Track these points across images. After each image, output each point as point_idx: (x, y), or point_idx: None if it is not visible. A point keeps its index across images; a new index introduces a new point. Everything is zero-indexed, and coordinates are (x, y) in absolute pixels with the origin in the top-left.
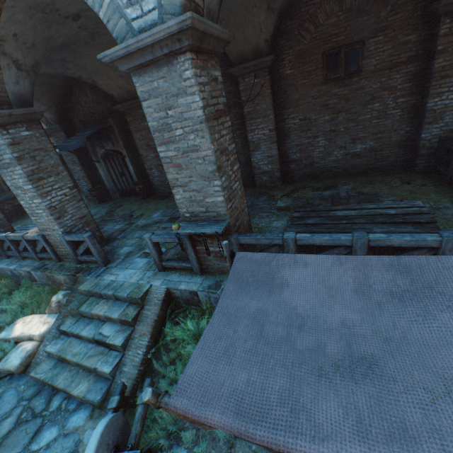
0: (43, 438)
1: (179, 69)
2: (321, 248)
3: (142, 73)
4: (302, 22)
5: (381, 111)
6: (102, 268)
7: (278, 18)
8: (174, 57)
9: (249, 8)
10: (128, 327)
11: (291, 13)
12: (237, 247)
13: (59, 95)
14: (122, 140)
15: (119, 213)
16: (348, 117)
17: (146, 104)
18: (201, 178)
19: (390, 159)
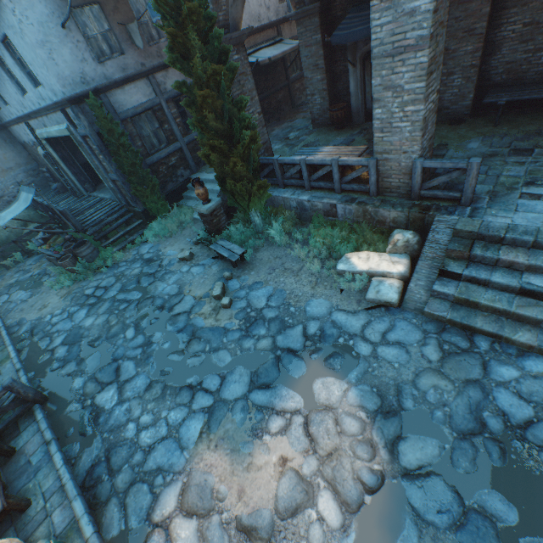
0: (501, 373)
1: None
2: None
3: None
4: None
5: None
6: (465, 208)
7: None
8: None
9: None
10: None
11: None
12: None
13: None
14: None
15: None
16: None
17: None
18: None
19: None
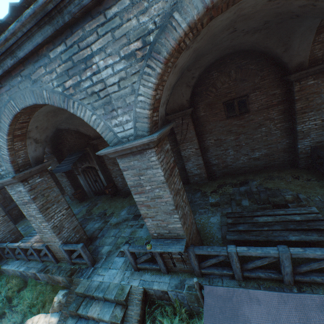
0: None
1: (147, 156)
2: (251, 243)
3: (123, 157)
4: (207, 87)
5: (267, 132)
6: (90, 269)
7: (192, 88)
8: (144, 150)
9: (175, 87)
10: None
11: (200, 83)
12: (194, 256)
13: (54, 136)
14: (96, 160)
15: (96, 211)
16: (246, 136)
17: (126, 172)
18: (164, 213)
19: (280, 160)
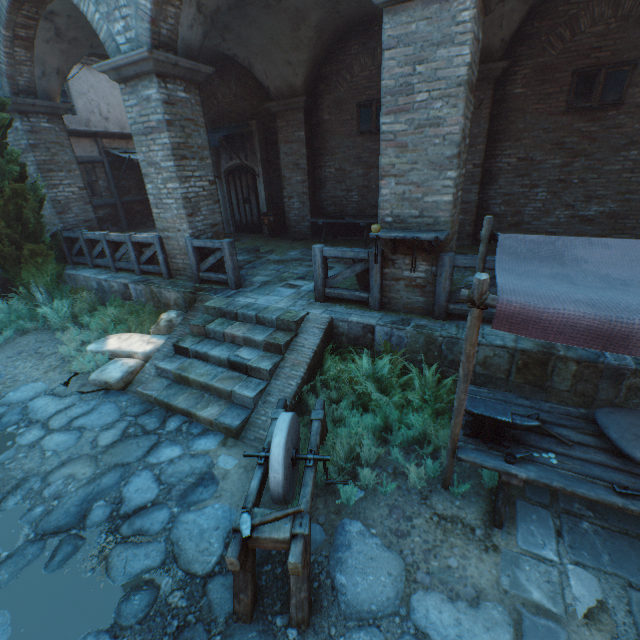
0: (163, 454)
1: (455, 8)
2: None
3: (400, 11)
4: (555, 25)
5: (639, 162)
6: (232, 291)
7: (526, 14)
8: None
9: None
10: (275, 354)
11: (543, 11)
12: (449, 270)
13: None
14: (261, 153)
15: (239, 246)
16: (588, 164)
17: (389, 54)
18: (429, 165)
19: (635, 232)
